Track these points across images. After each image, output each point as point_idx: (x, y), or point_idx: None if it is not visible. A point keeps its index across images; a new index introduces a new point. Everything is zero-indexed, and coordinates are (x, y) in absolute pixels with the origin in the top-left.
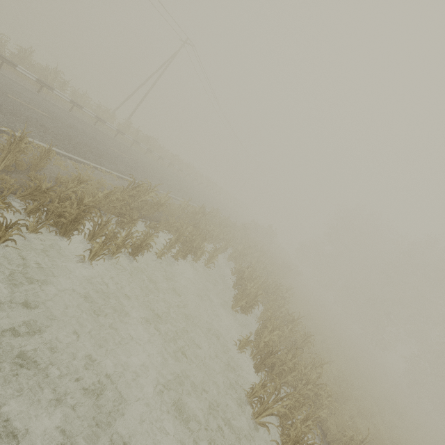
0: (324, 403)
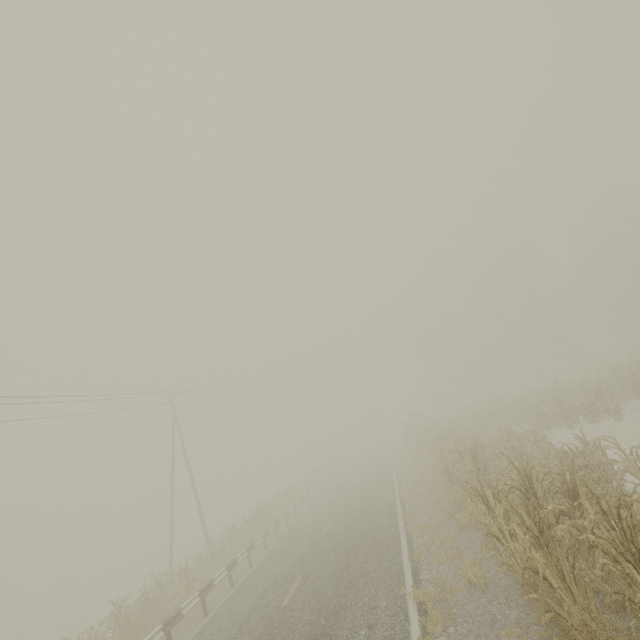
0: None
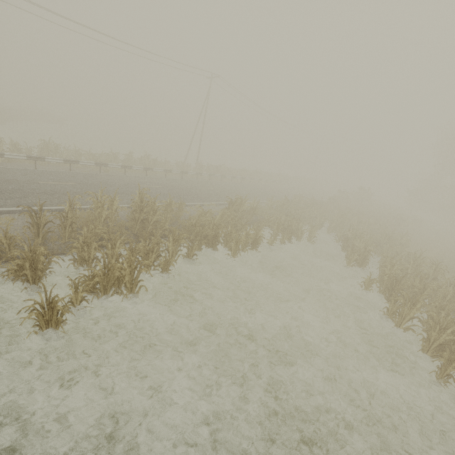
0: None
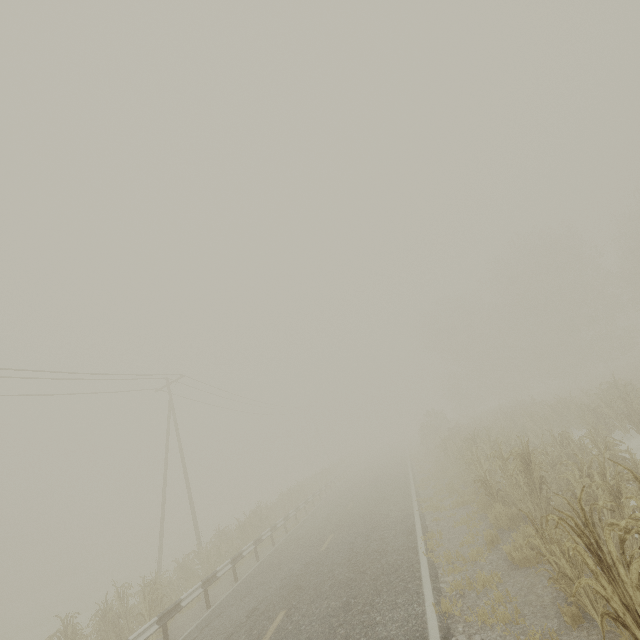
0: None
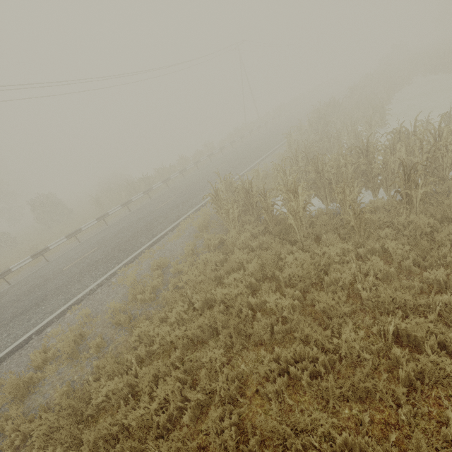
0: None
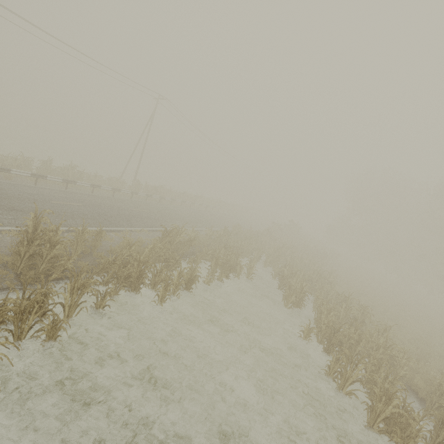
0: (402, 362)
